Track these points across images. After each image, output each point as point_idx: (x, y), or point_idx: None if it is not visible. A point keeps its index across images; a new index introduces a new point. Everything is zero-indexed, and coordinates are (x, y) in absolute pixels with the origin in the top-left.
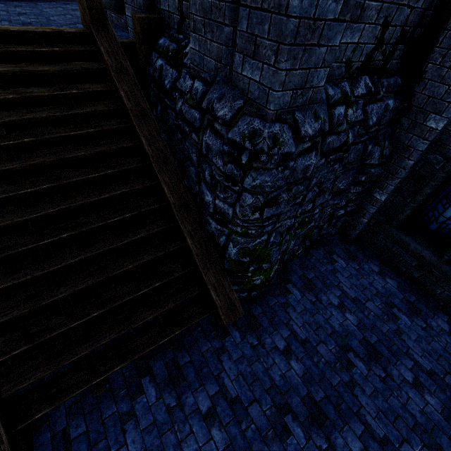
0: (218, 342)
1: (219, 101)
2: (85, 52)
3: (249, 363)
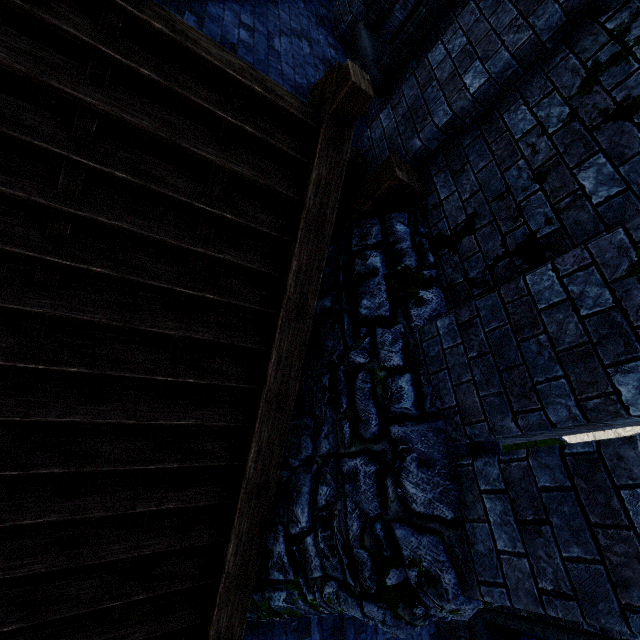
0: None
1: (419, 463)
2: (287, 154)
3: None
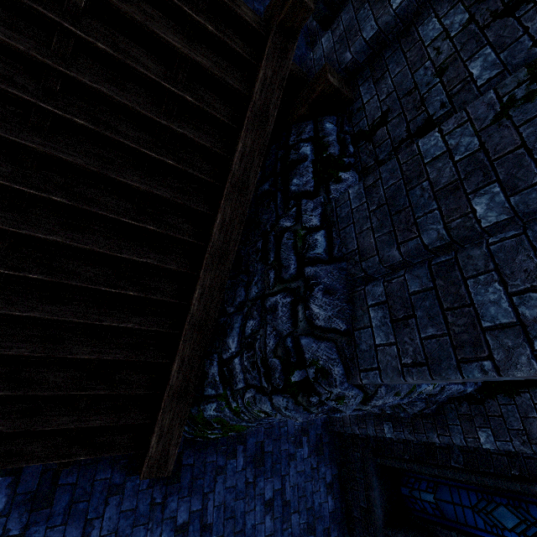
0: (120, 476)
1: (324, 292)
2: (240, 55)
3: (133, 523)
